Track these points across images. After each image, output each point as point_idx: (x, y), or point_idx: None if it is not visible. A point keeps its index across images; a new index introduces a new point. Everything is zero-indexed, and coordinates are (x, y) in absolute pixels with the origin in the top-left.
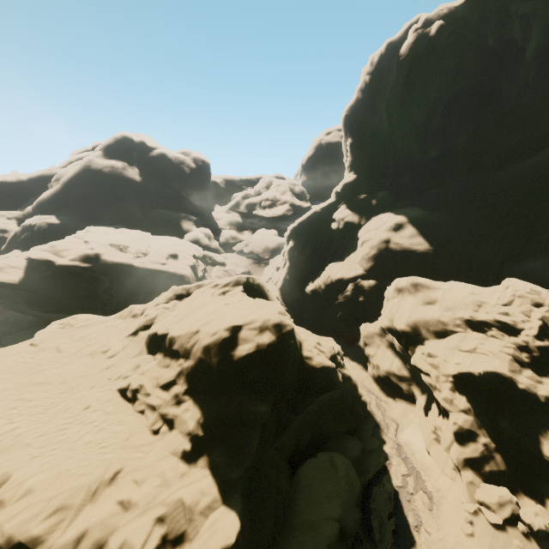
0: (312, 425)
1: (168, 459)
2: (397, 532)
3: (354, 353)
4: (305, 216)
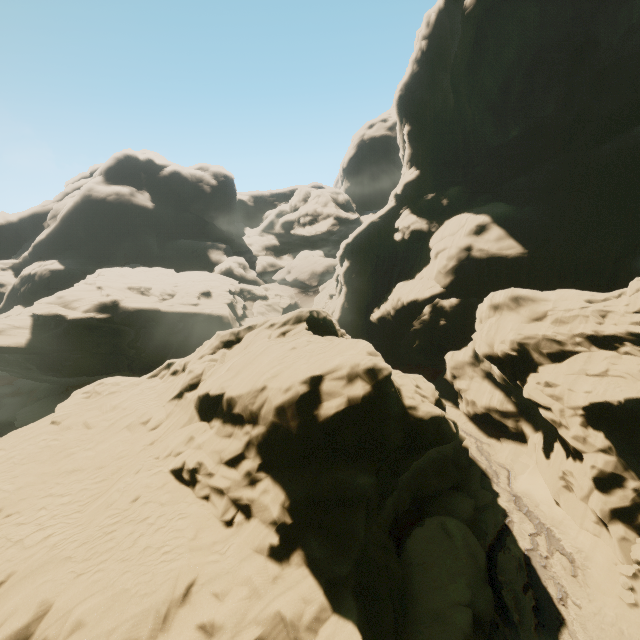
0: (411, 485)
1: (252, 559)
2: (539, 608)
3: (439, 389)
4: (361, 229)
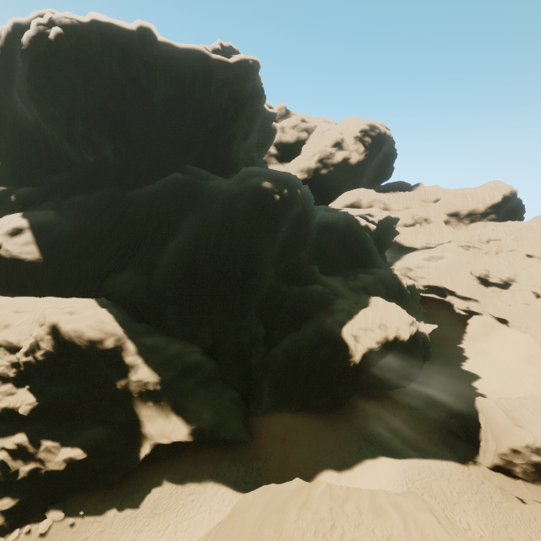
0: None
1: None
2: None
3: None
4: None
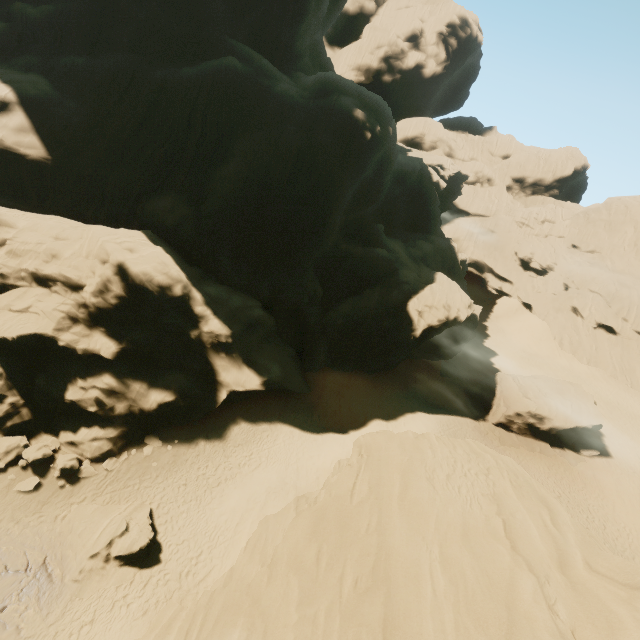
0: None
1: None
2: None
3: None
4: None
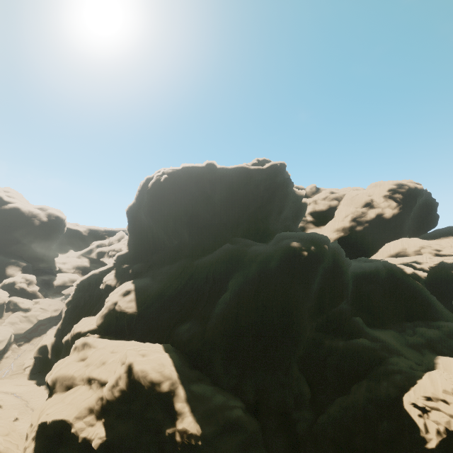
0: None
1: None
2: None
3: None
4: (86, 276)
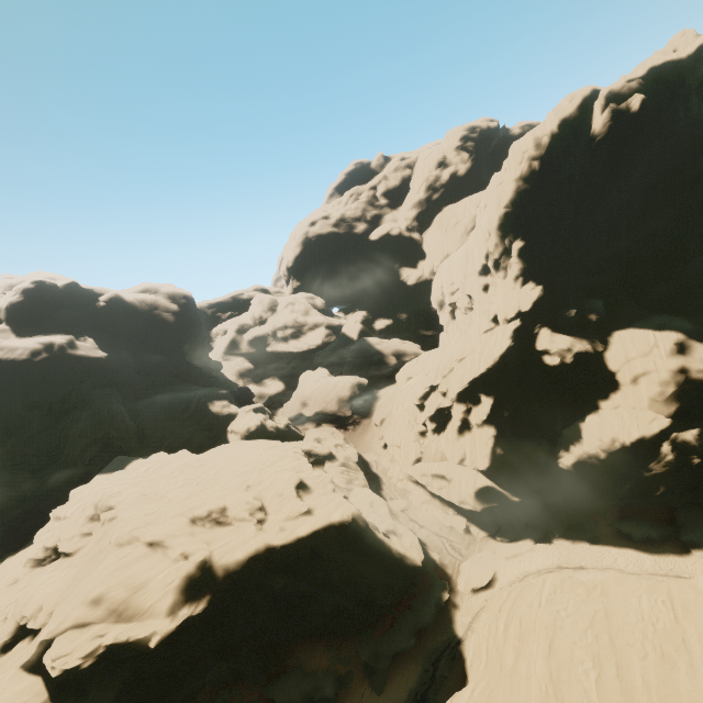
0: None
1: None
2: None
3: None
4: (496, 356)
